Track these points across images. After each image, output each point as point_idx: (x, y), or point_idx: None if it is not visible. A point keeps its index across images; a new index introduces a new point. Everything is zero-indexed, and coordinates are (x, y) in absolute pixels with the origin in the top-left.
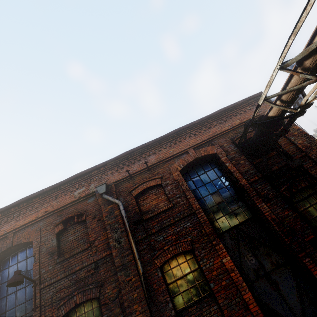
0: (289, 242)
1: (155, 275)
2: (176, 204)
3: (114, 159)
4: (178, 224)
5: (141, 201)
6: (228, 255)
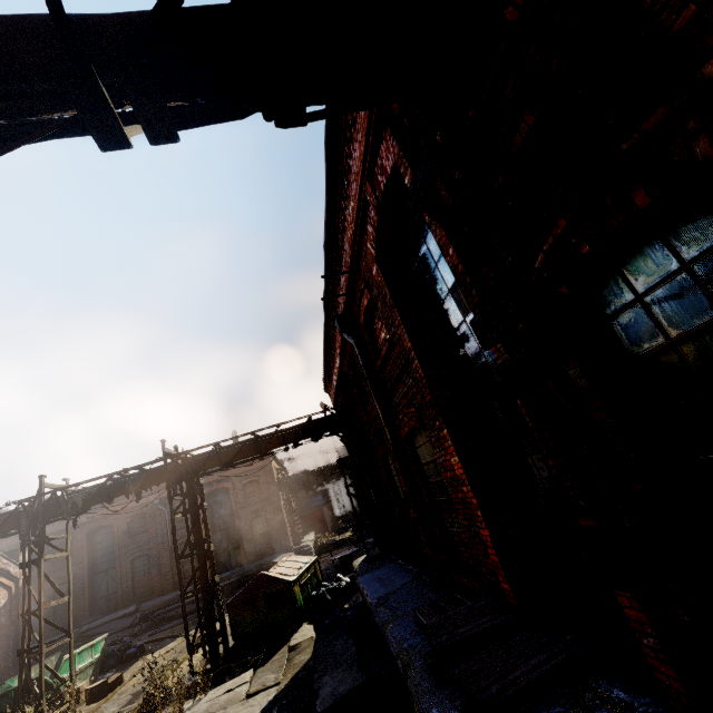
0: (555, 472)
1: (407, 450)
2: (393, 339)
3: (325, 269)
4: (402, 379)
5: (375, 333)
6: (455, 455)
